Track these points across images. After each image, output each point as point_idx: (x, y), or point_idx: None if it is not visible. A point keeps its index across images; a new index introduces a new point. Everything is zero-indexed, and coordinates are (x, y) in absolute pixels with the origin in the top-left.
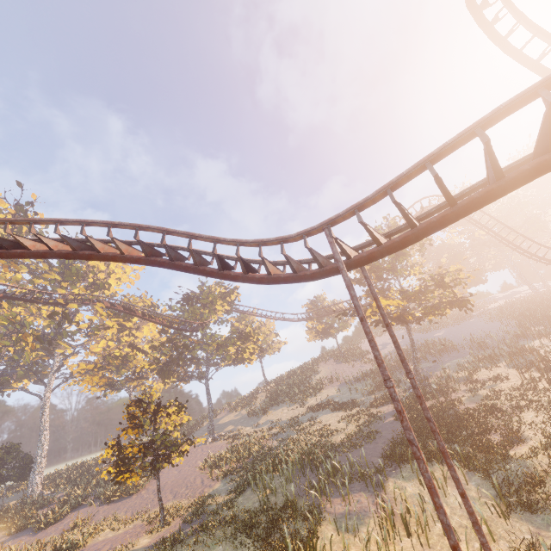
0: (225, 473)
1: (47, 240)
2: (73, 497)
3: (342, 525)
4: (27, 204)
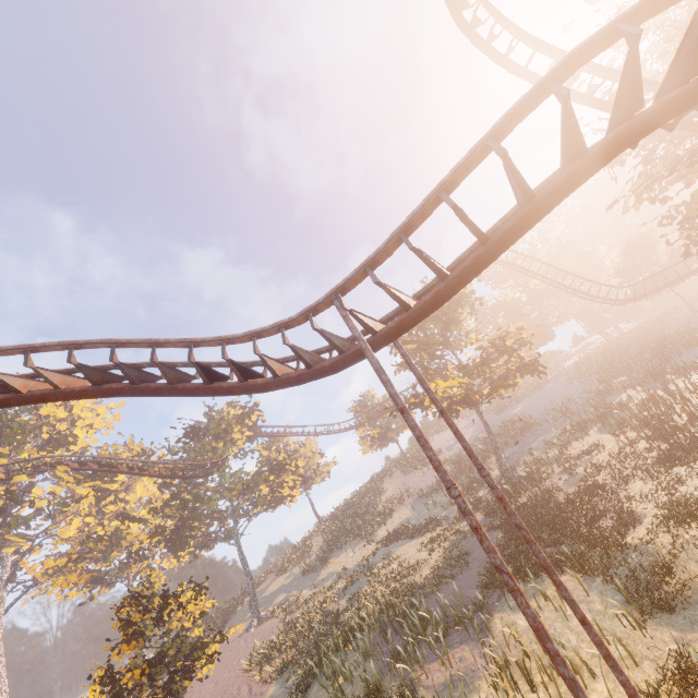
0: (280, 669)
1: None
2: None
3: None
4: None
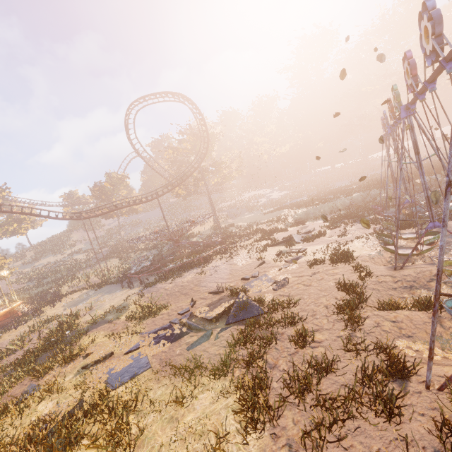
0: (28, 281)
1: None
2: None
3: (83, 275)
4: None
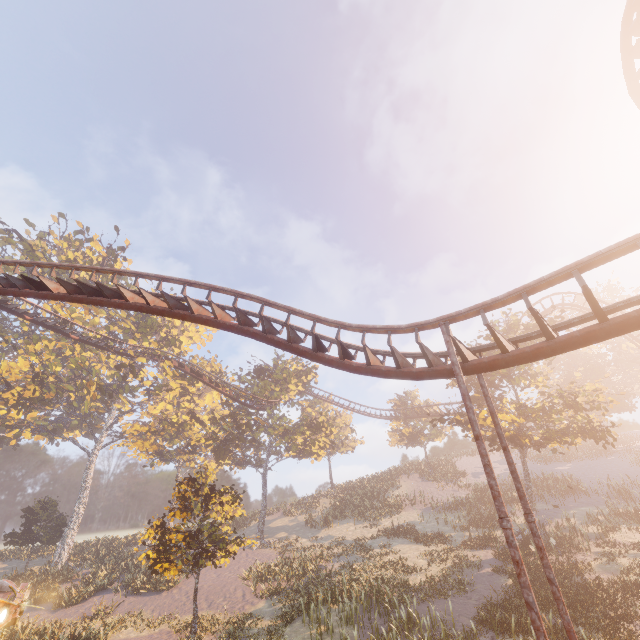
0: (271, 591)
1: (147, 295)
2: (99, 577)
3: None
4: (120, 249)
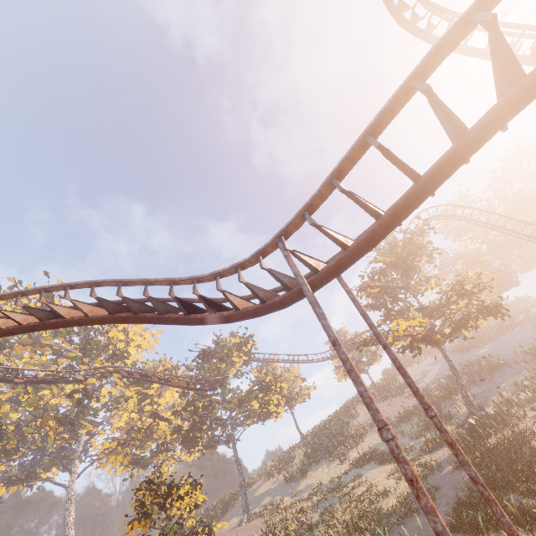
0: None
1: (14, 315)
2: None
3: None
4: None
